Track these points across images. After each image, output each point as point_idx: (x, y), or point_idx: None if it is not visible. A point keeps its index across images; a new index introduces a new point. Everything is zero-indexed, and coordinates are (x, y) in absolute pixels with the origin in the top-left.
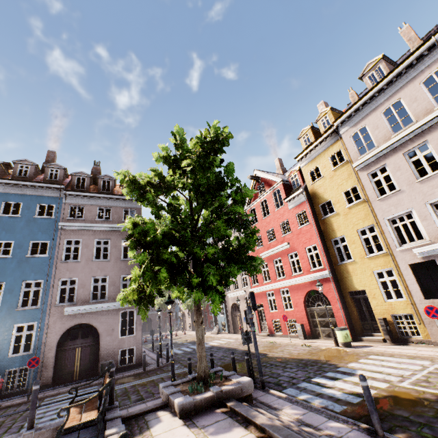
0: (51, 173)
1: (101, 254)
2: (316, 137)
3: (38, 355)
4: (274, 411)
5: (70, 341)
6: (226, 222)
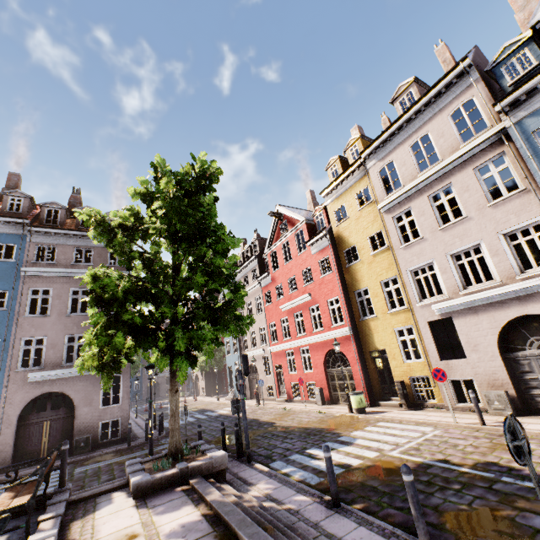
0: (12, 203)
1: (78, 307)
2: (345, 169)
3: None
4: (247, 487)
5: (36, 414)
6: (208, 275)
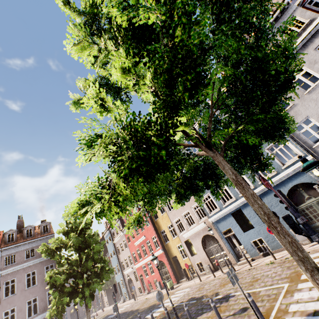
0: None
1: (31, 283)
2: None
3: None
4: None
5: None
6: (93, 260)
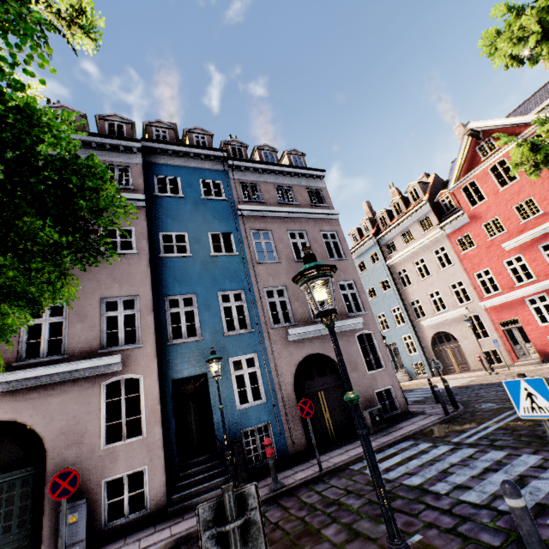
0: (196, 141)
1: (301, 253)
2: None
3: (275, 405)
4: None
5: (306, 382)
6: None
